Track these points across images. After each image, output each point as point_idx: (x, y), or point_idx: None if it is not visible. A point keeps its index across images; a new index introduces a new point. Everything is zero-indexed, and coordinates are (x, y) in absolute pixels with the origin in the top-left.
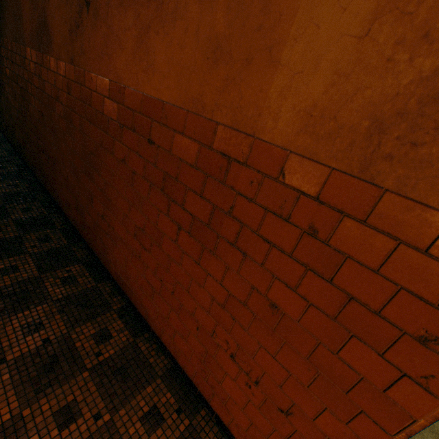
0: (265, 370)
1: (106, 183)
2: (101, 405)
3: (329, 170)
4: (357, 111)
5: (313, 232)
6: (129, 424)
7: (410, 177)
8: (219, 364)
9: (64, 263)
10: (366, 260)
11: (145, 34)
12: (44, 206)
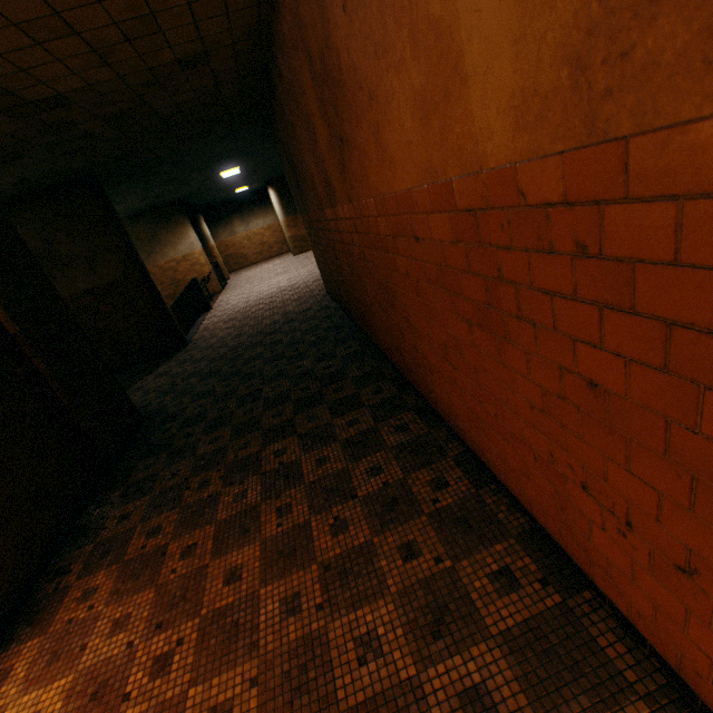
0: (628, 498)
1: (404, 308)
2: (441, 550)
3: (559, 158)
4: (549, 67)
5: (582, 251)
6: (473, 577)
7: (642, 100)
8: (576, 507)
9: (396, 412)
10: (657, 254)
11: (377, 136)
12: (374, 359)
